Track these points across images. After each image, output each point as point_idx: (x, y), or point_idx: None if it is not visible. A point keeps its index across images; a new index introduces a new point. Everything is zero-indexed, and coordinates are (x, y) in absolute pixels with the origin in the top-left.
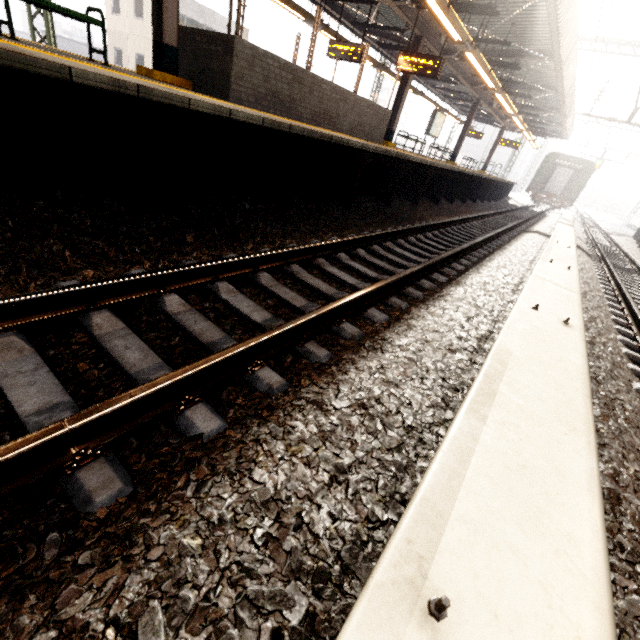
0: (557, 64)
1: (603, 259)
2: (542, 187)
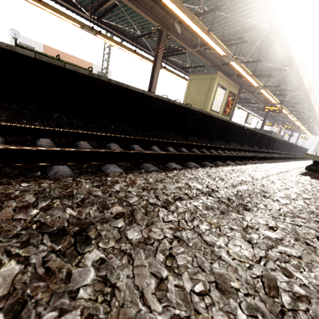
0: None
1: None
2: None
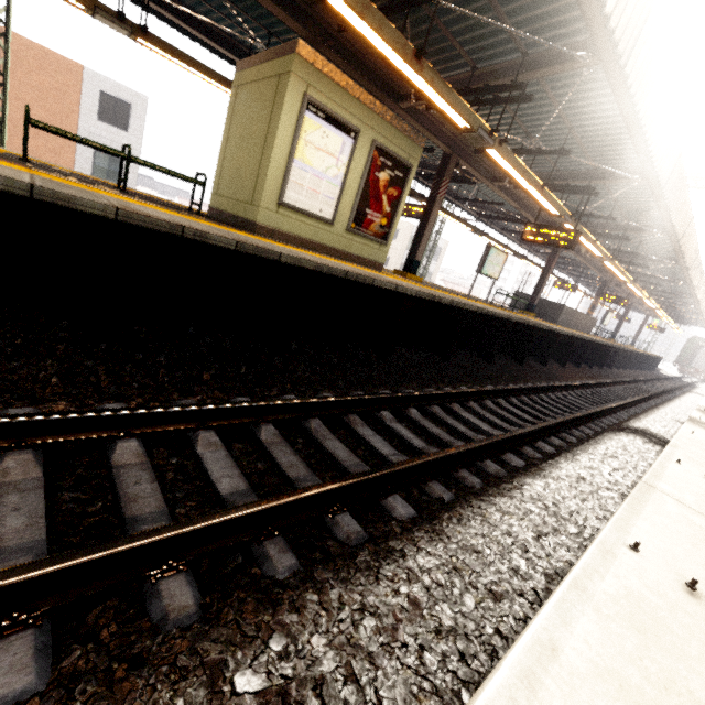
0: (695, 300)
1: None
2: (688, 363)
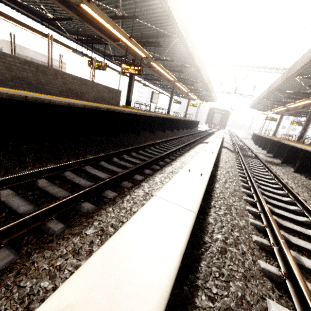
0: (198, 70)
1: (238, 152)
2: (211, 122)
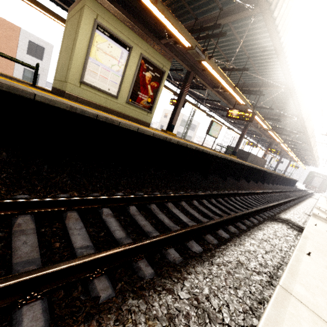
0: (312, 153)
1: None
2: (309, 183)
